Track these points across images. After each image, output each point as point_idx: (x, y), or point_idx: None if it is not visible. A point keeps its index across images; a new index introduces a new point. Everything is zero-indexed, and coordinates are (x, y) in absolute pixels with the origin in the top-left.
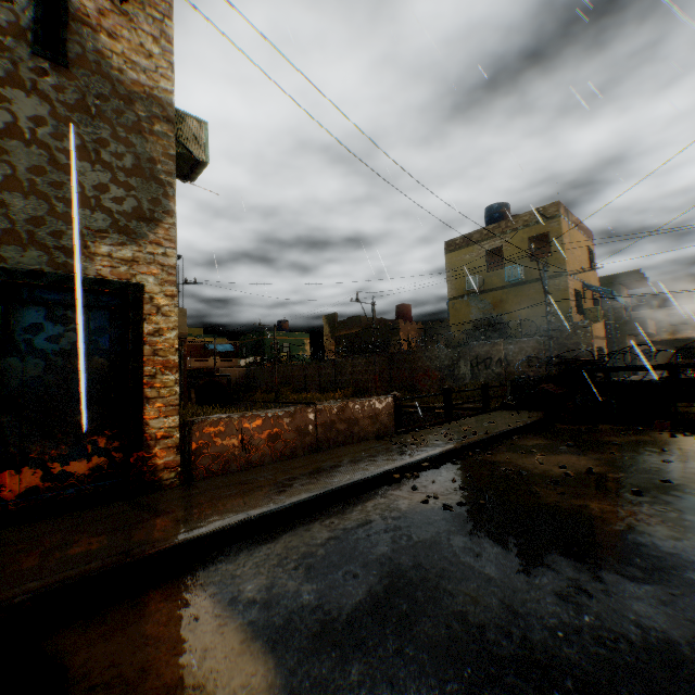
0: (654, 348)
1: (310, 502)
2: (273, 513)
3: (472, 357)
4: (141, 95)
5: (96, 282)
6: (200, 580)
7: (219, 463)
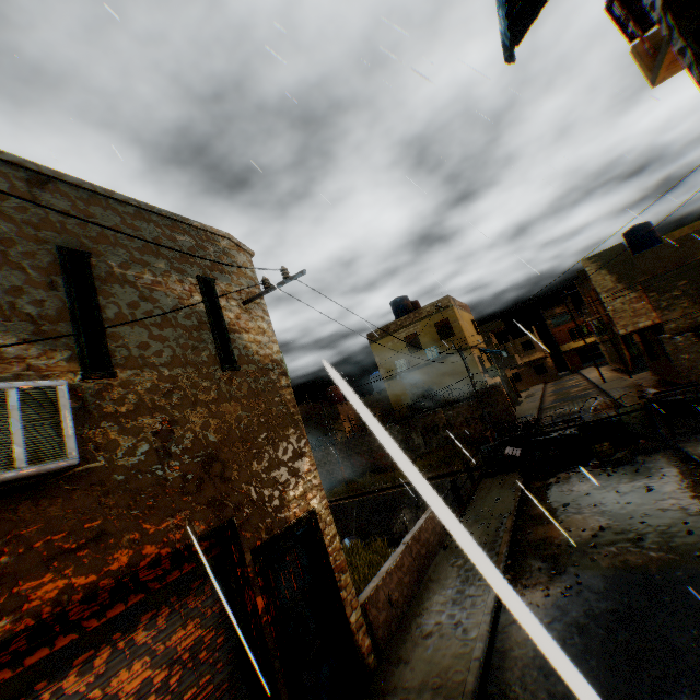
0: (521, 370)
1: (492, 629)
2: (486, 648)
3: (421, 428)
4: (269, 363)
5: (297, 524)
6: None
7: (386, 627)
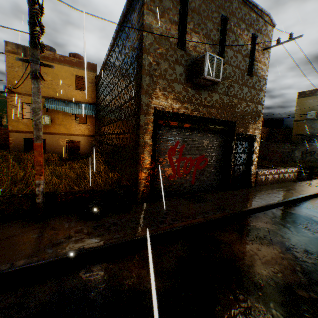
0: None
1: (303, 197)
2: (299, 198)
3: (302, 149)
4: (262, 78)
5: (249, 135)
6: (299, 207)
7: (260, 182)
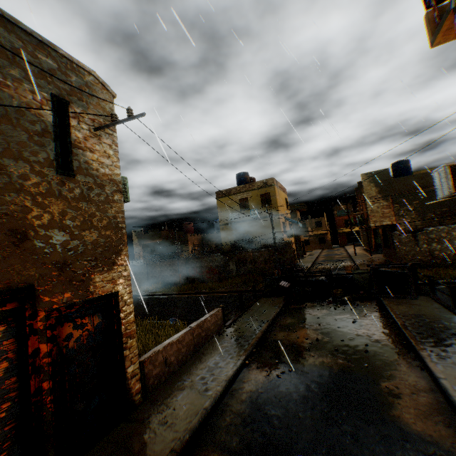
0: (311, 238)
1: (224, 390)
2: (214, 403)
3: (236, 260)
4: (107, 180)
5: (98, 299)
6: (211, 448)
7: (157, 378)
